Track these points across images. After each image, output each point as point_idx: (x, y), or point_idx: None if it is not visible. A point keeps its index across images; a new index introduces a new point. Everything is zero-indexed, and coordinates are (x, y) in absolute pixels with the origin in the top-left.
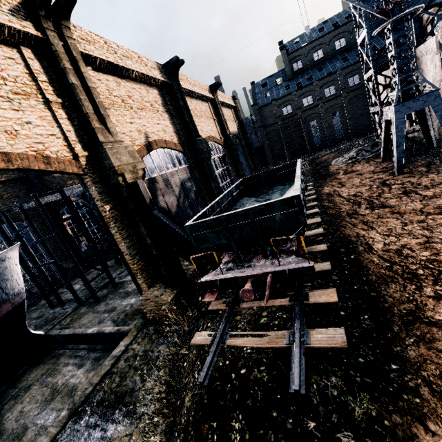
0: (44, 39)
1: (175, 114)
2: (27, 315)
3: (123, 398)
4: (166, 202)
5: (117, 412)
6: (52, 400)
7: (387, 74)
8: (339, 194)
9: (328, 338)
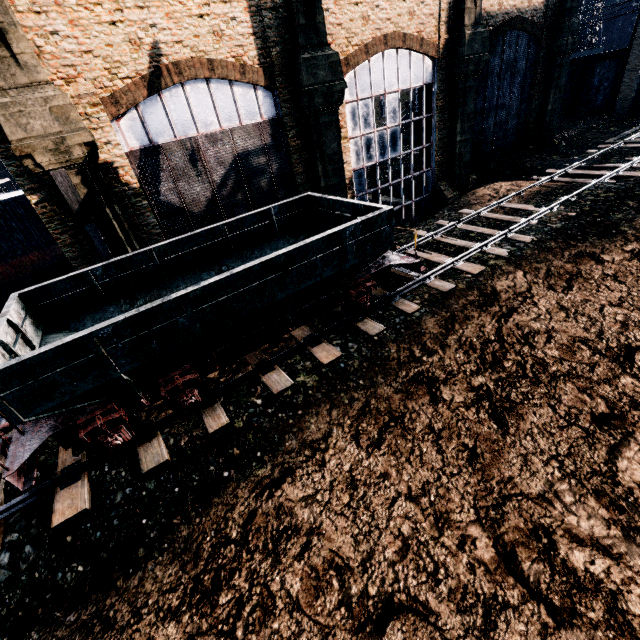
0: None
1: None
2: None
3: None
4: (182, 194)
5: None
6: None
7: None
8: (514, 309)
9: None
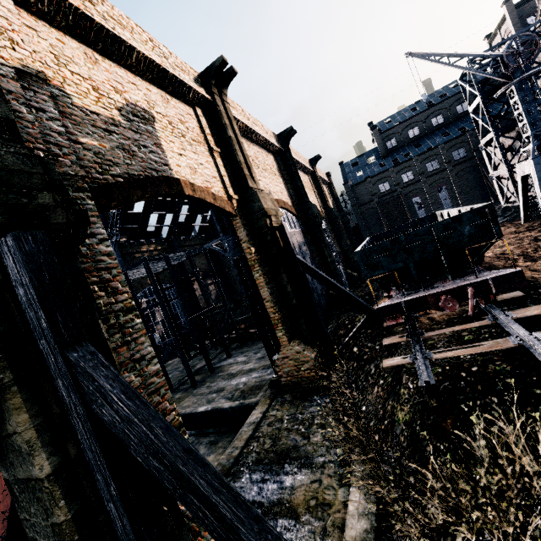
0: (211, 101)
1: (288, 180)
2: None
3: (288, 454)
4: None
5: (286, 466)
6: None
7: (504, 139)
8: None
9: None
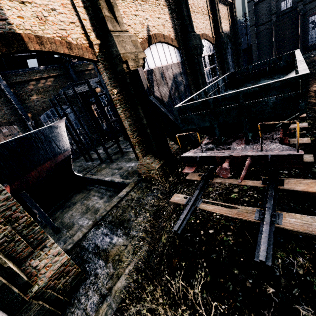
0: None
1: (174, 9)
2: (74, 164)
3: (123, 223)
4: (160, 92)
5: (119, 230)
6: (86, 213)
7: None
8: None
9: (303, 224)
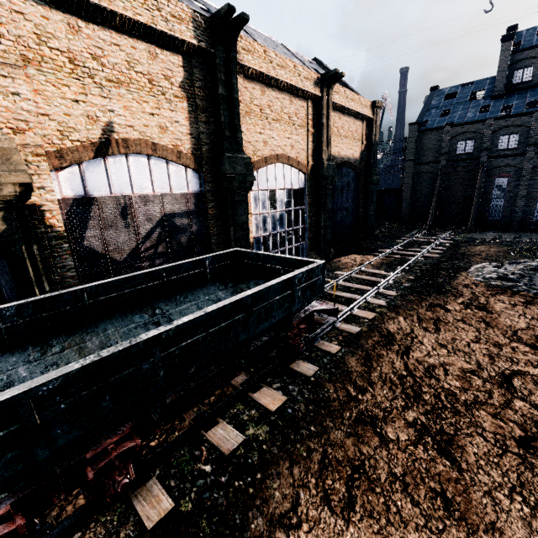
0: None
1: (205, 106)
2: None
3: None
4: (106, 241)
5: None
6: None
7: None
8: (408, 347)
9: None
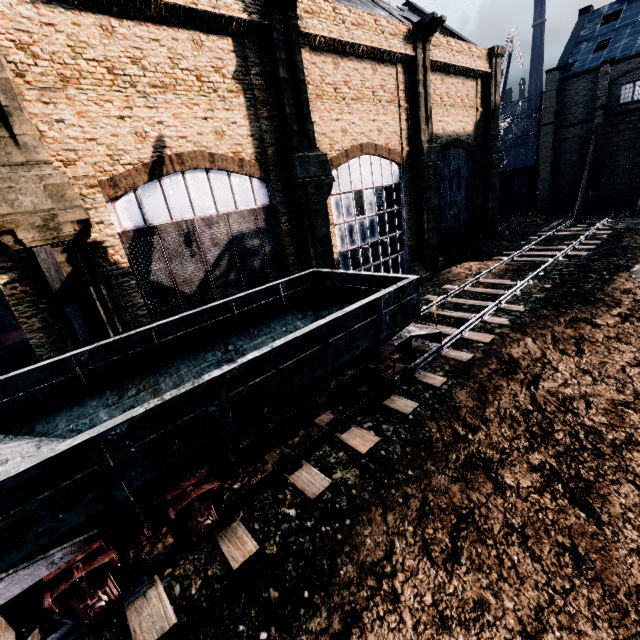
0: None
1: (265, 98)
2: None
3: None
4: (173, 274)
5: None
6: None
7: None
8: (537, 375)
9: None
